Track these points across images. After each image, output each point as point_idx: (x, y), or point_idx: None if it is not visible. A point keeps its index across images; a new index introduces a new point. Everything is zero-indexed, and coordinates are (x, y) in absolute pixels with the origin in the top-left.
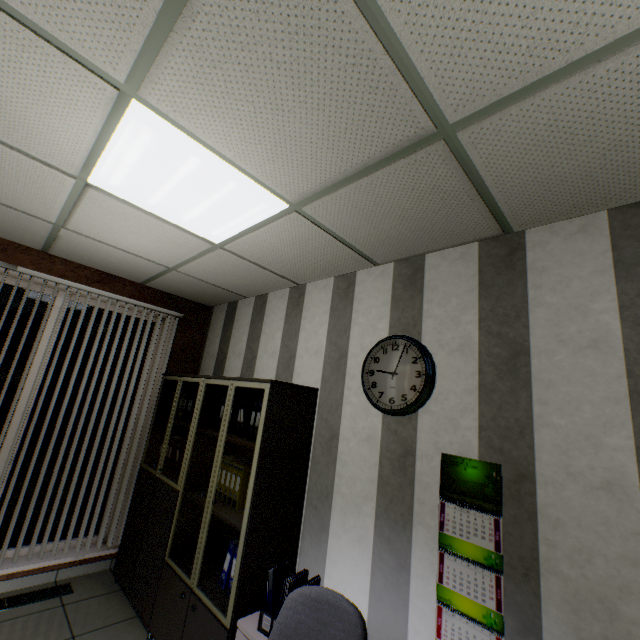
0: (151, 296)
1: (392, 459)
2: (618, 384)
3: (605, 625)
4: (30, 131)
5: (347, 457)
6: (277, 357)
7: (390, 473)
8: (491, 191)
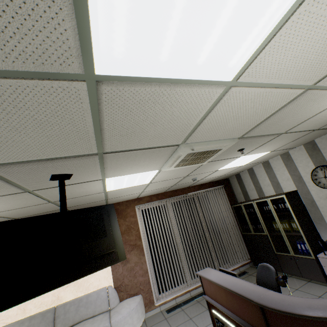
0: (212, 184)
1: None
2: None
3: None
4: (214, 169)
5: (321, 205)
6: (271, 185)
7: None
8: None
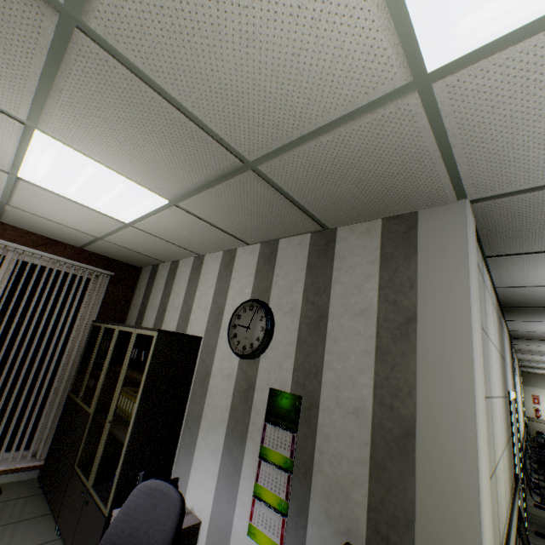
0: (88, 258)
1: (241, 391)
2: (371, 341)
3: (342, 506)
4: None
5: (214, 390)
6: (179, 311)
7: (238, 402)
8: (300, 202)
